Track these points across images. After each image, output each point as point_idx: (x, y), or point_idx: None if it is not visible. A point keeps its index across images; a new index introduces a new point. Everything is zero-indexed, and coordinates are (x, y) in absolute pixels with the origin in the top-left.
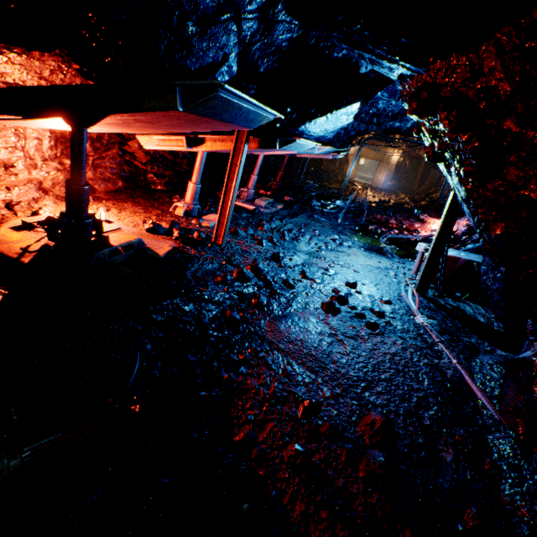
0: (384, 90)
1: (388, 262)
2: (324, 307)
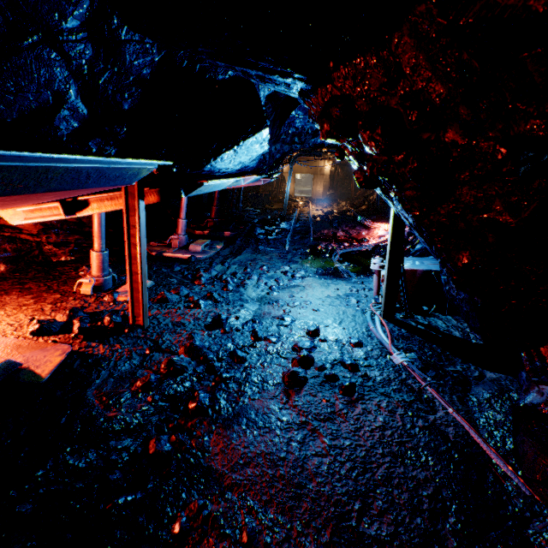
0: (298, 108)
1: (346, 286)
2: (286, 381)
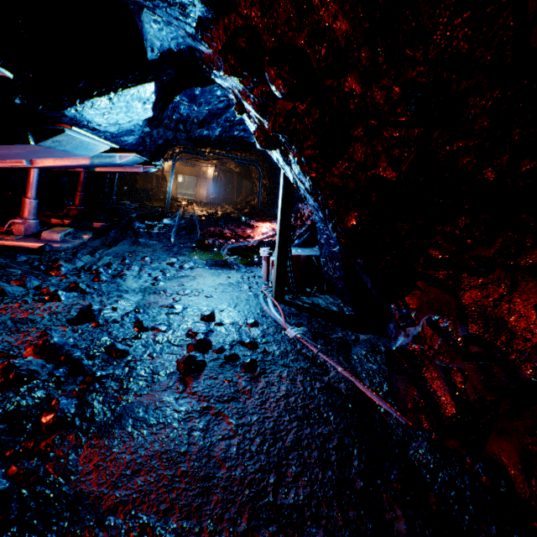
0: (183, 94)
1: (237, 274)
2: (181, 368)
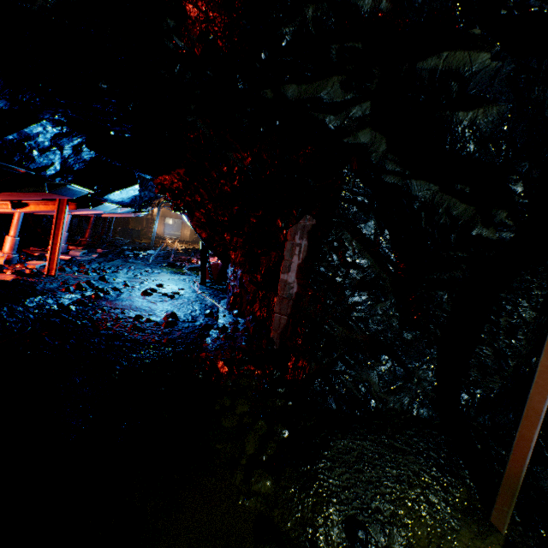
0: None
1: (186, 276)
2: (142, 293)
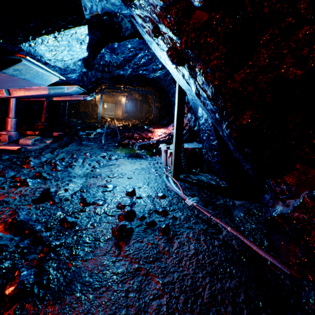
0: (106, 47)
1: (146, 162)
2: (116, 235)
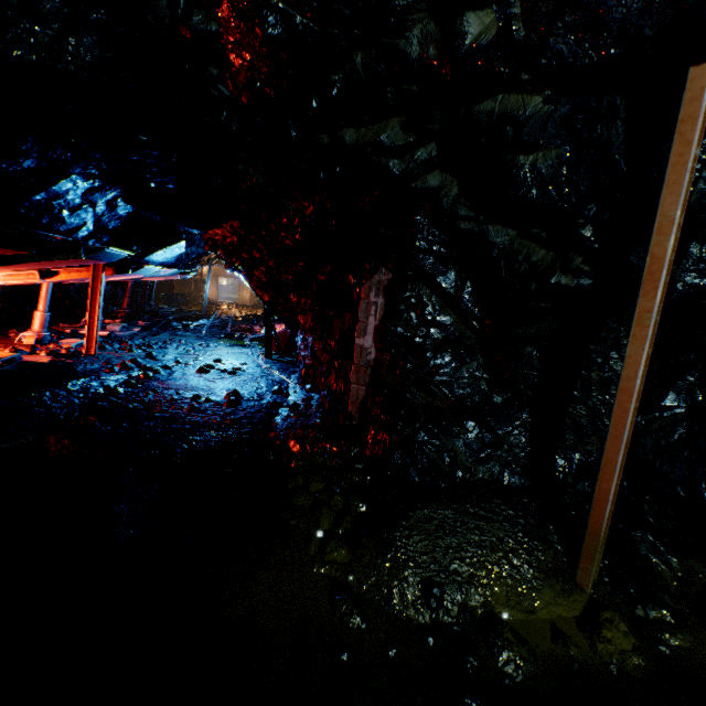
0: None
1: (248, 349)
2: (198, 371)
